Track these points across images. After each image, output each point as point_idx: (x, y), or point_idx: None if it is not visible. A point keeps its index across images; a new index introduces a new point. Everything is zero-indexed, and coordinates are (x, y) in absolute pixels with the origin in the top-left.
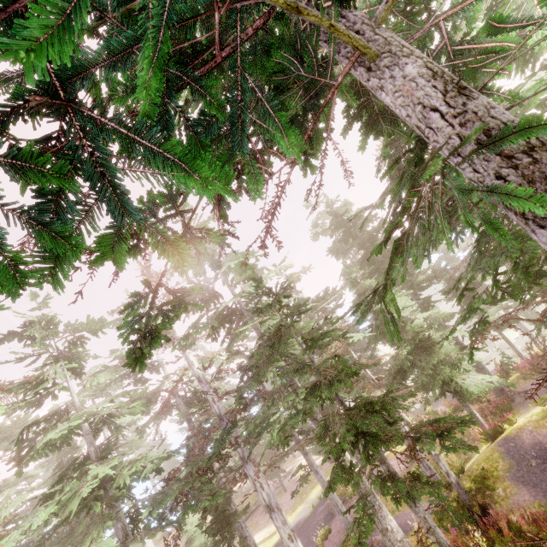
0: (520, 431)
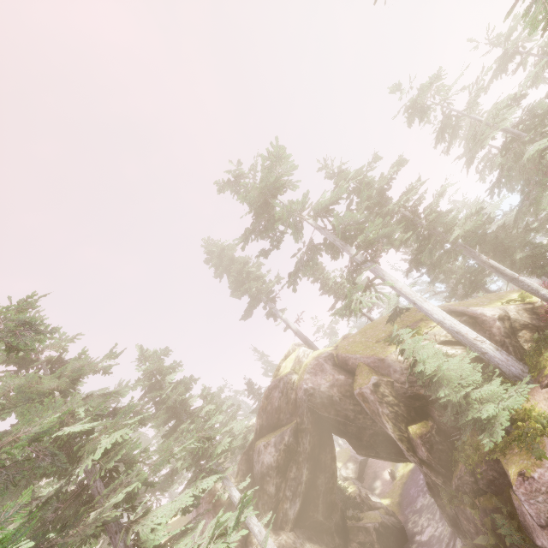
0: None
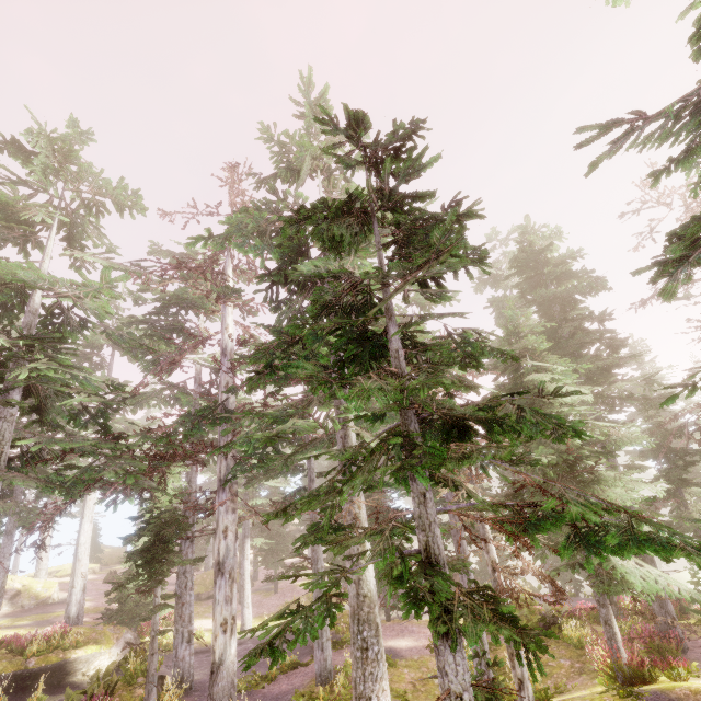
0: (693, 696)
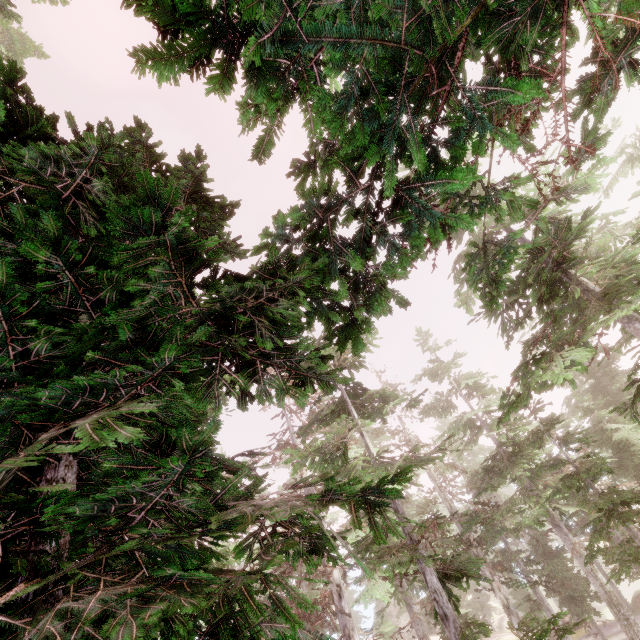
0: None
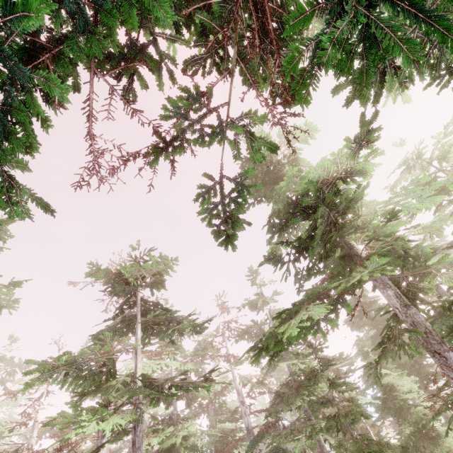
0: None
